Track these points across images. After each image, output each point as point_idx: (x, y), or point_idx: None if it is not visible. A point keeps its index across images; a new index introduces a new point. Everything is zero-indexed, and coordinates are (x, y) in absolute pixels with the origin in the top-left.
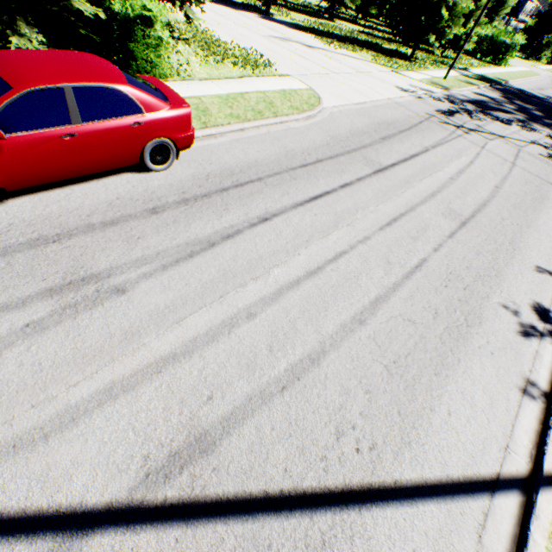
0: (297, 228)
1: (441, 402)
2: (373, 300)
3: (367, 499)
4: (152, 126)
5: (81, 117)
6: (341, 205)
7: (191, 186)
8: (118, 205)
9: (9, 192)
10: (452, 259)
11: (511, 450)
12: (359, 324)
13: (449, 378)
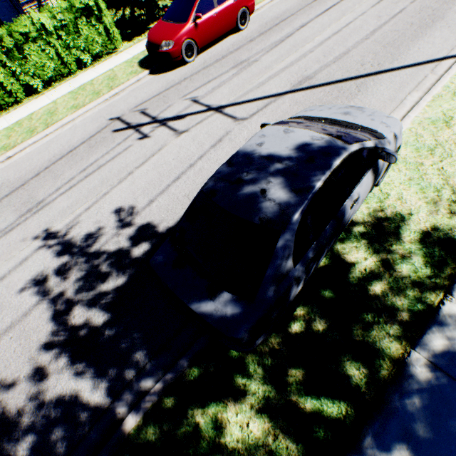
0: (321, 24)
1: (414, 48)
2: (371, 32)
3: (378, 74)
4: (239, 1)
5: (217, 4)
6: (344, 7)
7: (260, 30)
8: (235, 45)
9: (199, 50)
10: (424, 2)
11: (454, 50)
12: (365, 40)
13: (419, 41)
